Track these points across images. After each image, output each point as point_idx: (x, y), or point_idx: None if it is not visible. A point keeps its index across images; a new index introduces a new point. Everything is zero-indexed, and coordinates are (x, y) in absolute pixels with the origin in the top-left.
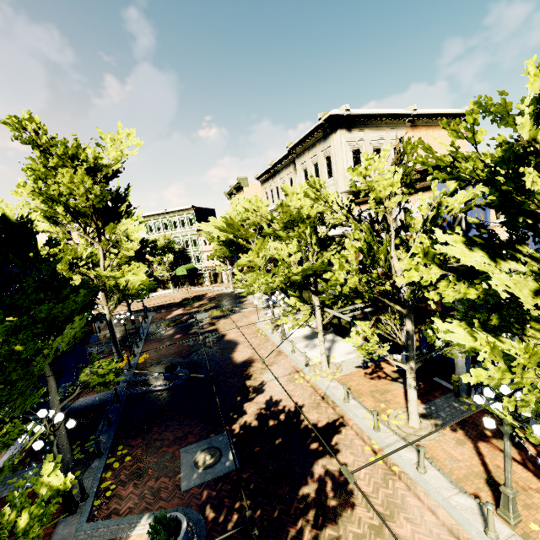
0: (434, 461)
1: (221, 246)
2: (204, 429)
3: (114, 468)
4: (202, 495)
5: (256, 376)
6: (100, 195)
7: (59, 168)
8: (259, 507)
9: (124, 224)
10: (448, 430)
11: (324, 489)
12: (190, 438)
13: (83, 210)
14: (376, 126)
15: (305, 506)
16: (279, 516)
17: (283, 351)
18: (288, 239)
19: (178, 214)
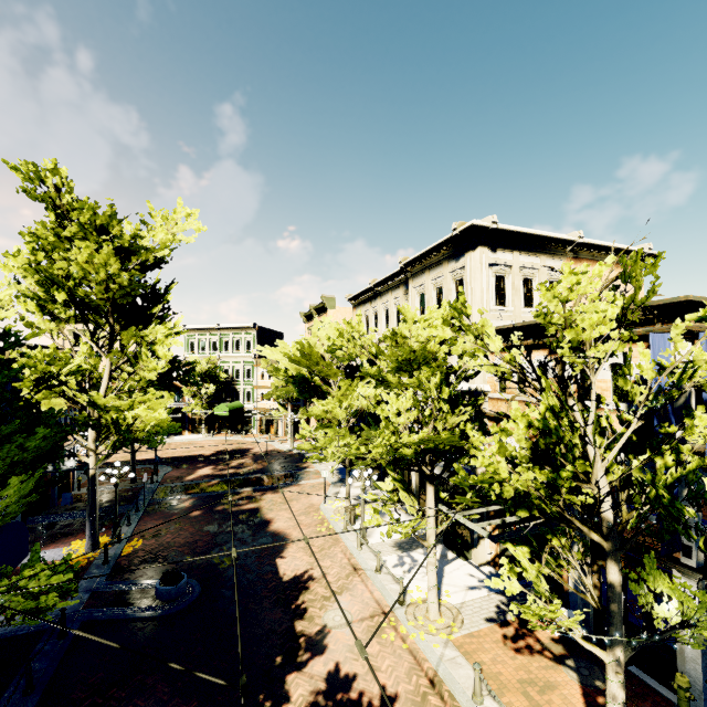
0: None
1: (288, 384)
2: None
3: None
4: None
5: (314, 613)
6: (128, 286)
7: (76, 240)
8: None
9: (152, 332)
10: None
11: None
12: None
13: (95, 303)
14: (529, 249)
15: None
16: None
17: (362, 567)
18: (399, 387)
19: (233, 333)
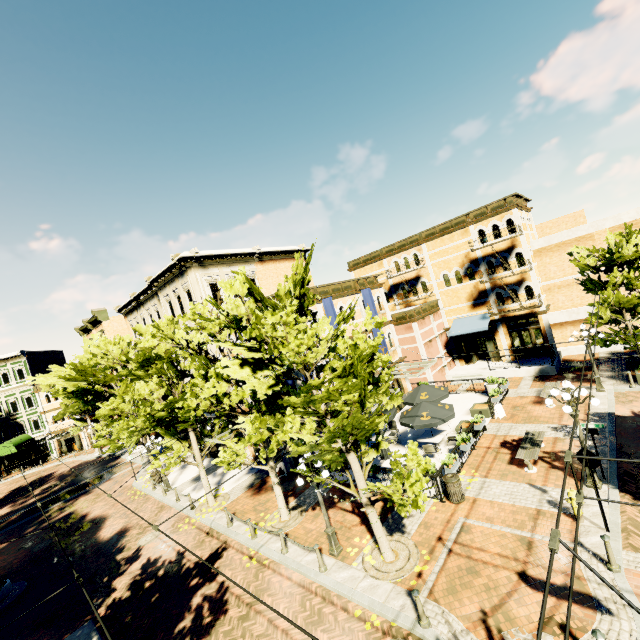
0: (296, 540)
1: (71, 399)
2: (54, 635)
3: None
4: None
5: (131, 545)
6: None
7: None
8: None
9: None
10: (310, 511)
11: (201, 614)
12: None
13: None
14: (229, 262)
15: (181, 638)
16: None
17: (167, 504)
18: (148, 377)
19: None
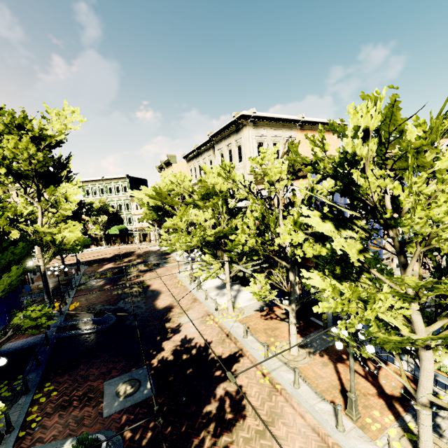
0: (306, 379)
1: (150, 211)
2: (127, 364)
3: (40, 403)
4: (121, 419)
5: (175, 319)
6: (43, 161)
7: (5, 134)
8: (170, 425)
9: (64, 188)
10: (317, 356)
11: (223, 406)
12: (113, 372)
13: (25, 173)
14: (275, 126)
15: (208, 421)
16: (186, 430)
17: (198, 299)
18: (204, 207)
19: (114, 182)
